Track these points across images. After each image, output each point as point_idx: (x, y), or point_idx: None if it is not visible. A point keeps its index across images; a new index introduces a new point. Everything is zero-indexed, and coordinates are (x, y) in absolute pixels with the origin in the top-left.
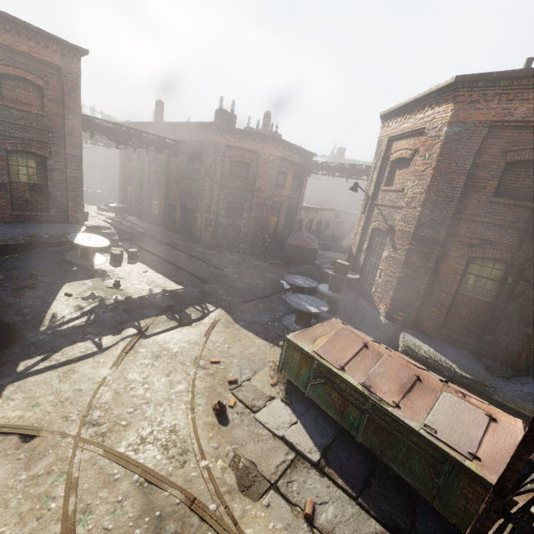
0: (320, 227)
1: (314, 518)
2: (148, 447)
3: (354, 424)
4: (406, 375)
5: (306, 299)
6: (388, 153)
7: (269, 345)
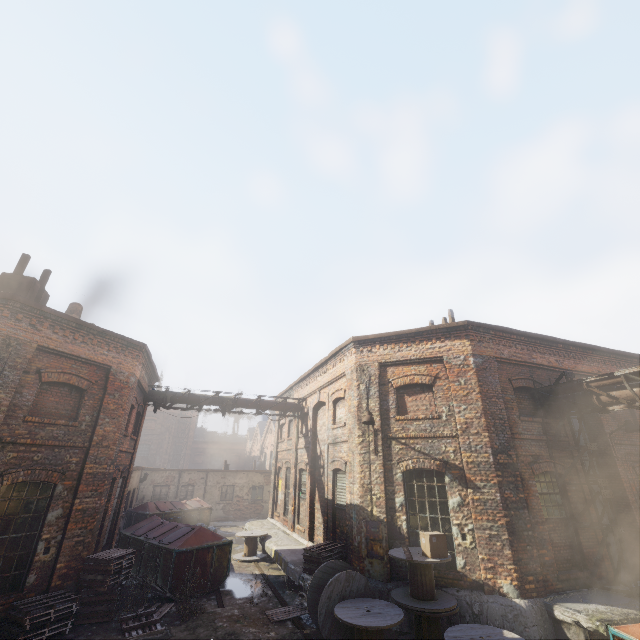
0: (127, 504)
1: None
2: None
3: None
4: None
5: (468, 637)
6: (382, 378)
7: None
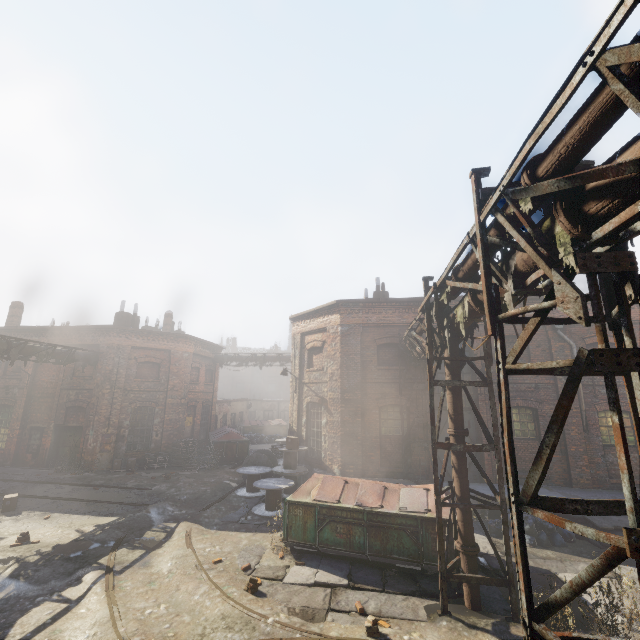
0: (235, 420)
1: (365, 611)
2: (212, 636)
3: (360, 542)
4: (378, 488)
5: (271, 481)
6: (303, 343)
7: (256, 534)
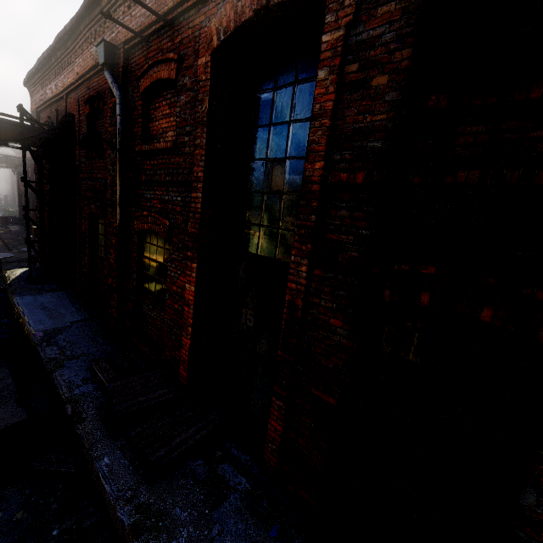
0: None
1: None
2: None
3: None
4: None
5: None
6: None
7: None
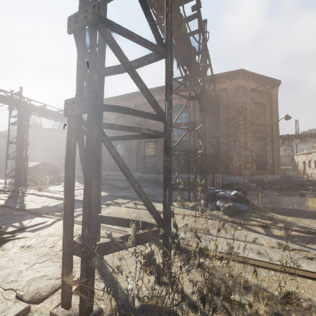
0: None
1: None
2: None
3: None
4: (32, 163)
5: None
6: None
7: None
